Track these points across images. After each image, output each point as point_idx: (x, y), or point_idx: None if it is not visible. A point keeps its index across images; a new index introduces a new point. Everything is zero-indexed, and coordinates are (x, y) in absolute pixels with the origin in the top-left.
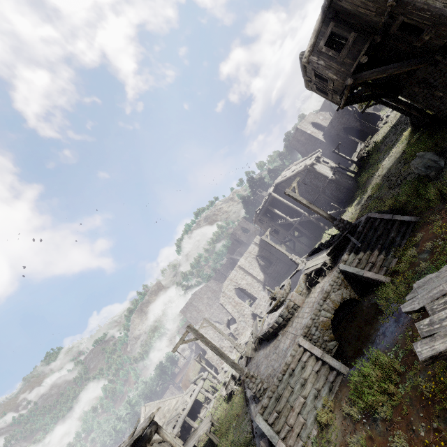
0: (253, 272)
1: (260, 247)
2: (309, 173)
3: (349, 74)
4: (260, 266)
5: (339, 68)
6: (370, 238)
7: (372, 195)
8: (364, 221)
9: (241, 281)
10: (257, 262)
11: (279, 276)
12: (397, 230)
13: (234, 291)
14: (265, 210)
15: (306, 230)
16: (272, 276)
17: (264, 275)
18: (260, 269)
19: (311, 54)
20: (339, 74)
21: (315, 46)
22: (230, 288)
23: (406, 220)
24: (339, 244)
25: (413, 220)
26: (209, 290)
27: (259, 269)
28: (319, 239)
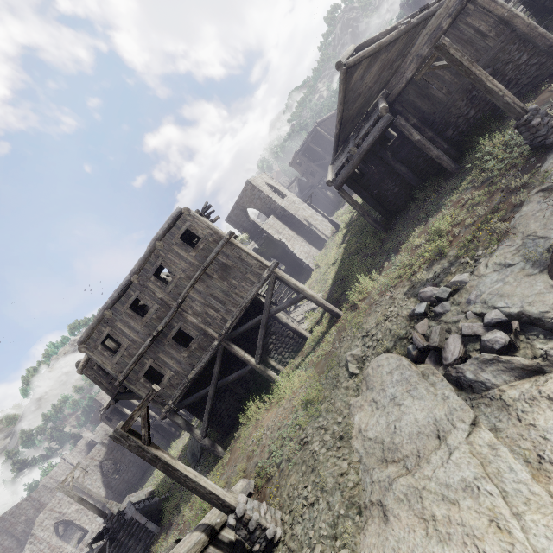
0: (91, 488)
1: (110, 447)
2: None
3: (114, 395)
4: (103, 477)
5: (108, 385)
6: (122, 550)
7: (198, 425)
8: (128, 523)
9: (68, 507)
10: (100, 472)
11: (127, 488)
12: (143, 542)
13: (52, 528)
14: (112, 408)
15: (158, 434)
16: (118, 490)
17: (106, 491)
18: (103, 482)
19: (86, 367)
20: (107, 391)
21: (89, 361)
22: (46, 524)
23: (152, 530)
24: (101, 551)
25: (156, 531)
26: (32, 506)
27: (101, 481)
28: (170, 446)
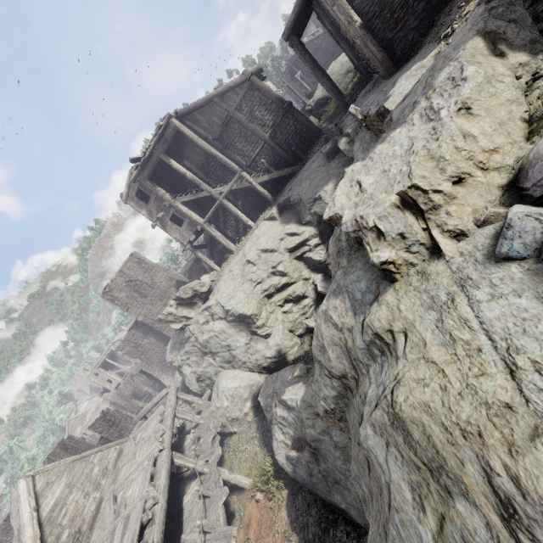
0: None
1: None
2: (325, 38)
3: None
4: None
5: None
6: None
7: None
8: None
9: None
10: None
11: None
12: None
13: None
14: (289, 70)
15: None
16: None
17: None
18: None
19: None
20: None
21: None
22: None
23: None
24: None
25: None
26: None
27: None
28: None
